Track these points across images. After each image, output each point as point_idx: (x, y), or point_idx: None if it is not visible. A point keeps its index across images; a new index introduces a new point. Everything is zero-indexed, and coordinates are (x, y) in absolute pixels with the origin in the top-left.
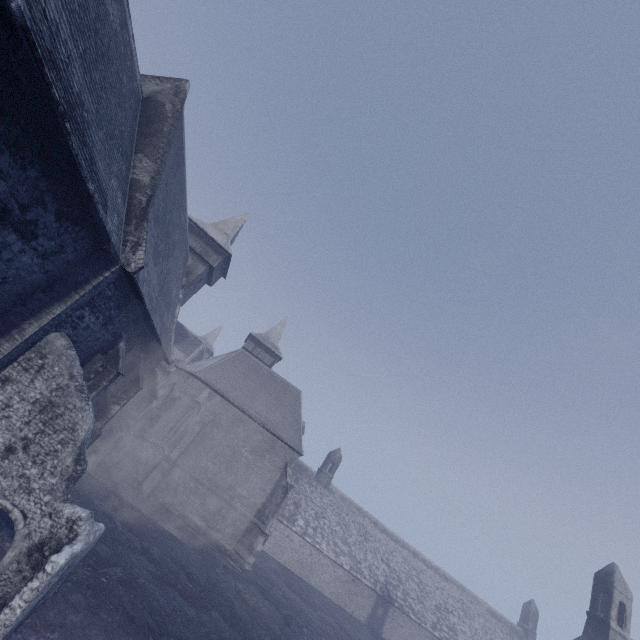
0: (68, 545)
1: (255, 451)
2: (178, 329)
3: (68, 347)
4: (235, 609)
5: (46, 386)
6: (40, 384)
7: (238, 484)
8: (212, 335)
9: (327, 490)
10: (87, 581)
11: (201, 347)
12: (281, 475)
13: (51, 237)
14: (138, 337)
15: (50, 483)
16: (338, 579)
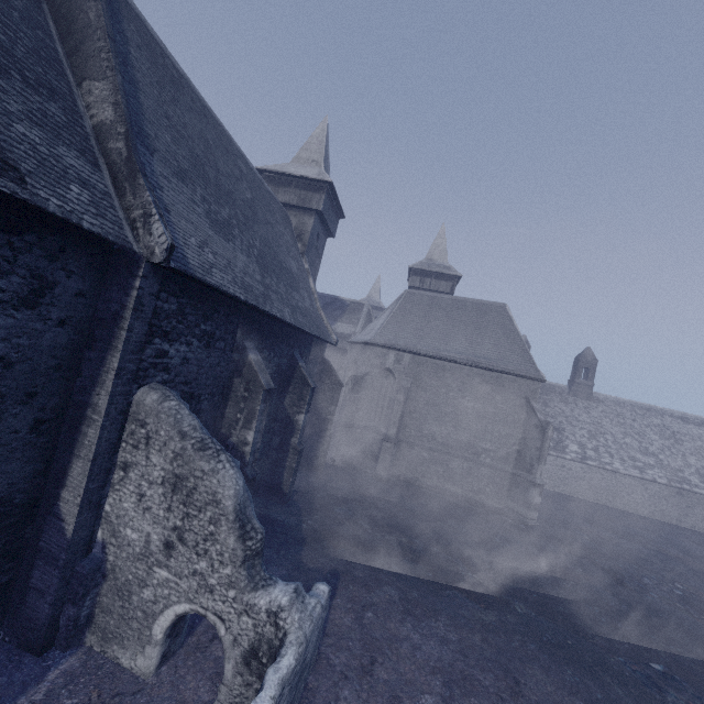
0: (272, 665)
1: (479, 397)
2: (333, 303)
3: (162, 399)
4: (542, 588)
5: (163, 458)
6: (156, 458)
7: (476, 439)
8: (374, 291)
9: (591, 401)
10: (350, 625)
11: (365, 310)
12: (526, 413)
13: (1, 271)
14: (272, 337)
15: (226, 575)
16: (654, 496)
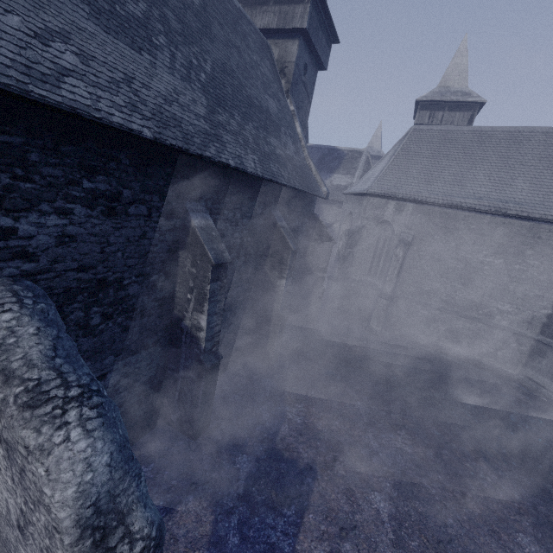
0: None
1: (501, 252)
2: (330, 154)
3: None
4: None
5: None
6: None
7: (491, 299)
8: (375, 140)
9: None
10: None
11: (363, 158)
12: None
13: None
14: (235, 194)
15: None
16: None
